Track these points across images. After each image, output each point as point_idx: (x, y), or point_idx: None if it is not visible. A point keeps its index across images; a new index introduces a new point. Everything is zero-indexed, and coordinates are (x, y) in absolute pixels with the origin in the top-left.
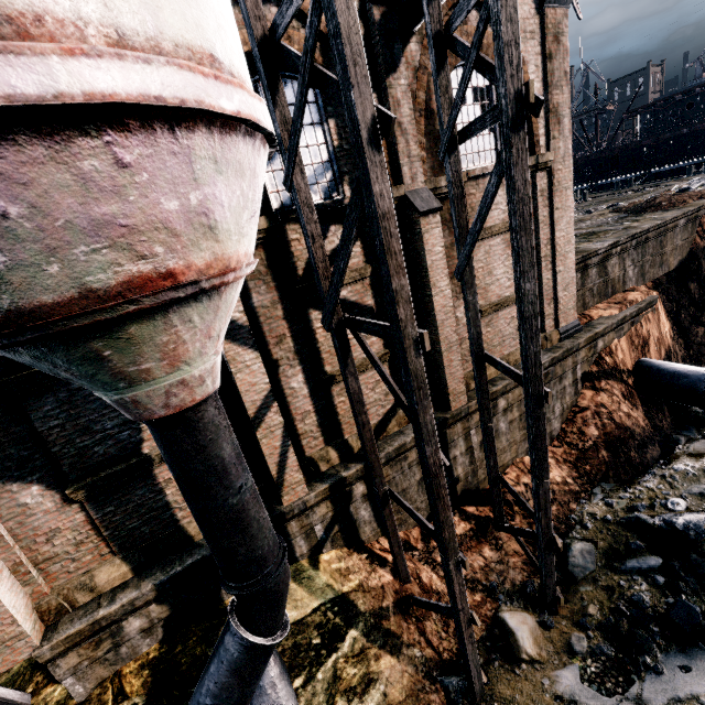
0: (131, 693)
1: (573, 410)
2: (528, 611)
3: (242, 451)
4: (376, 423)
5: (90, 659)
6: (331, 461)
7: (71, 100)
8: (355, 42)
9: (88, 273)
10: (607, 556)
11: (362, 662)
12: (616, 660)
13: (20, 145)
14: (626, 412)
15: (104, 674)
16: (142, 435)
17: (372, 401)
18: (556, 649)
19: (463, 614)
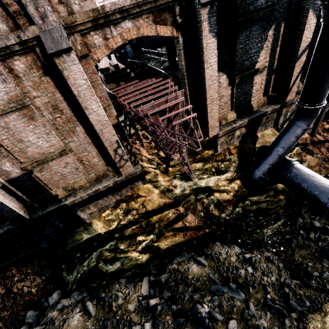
0: (233, 153)
1: None
2: None
3: (276, 76)
4: None
5: (225, 141)
6: (299, 88)
7: None
8: None
9: None
10: None
11: (300, 156)
12: None
13: None
14: None
15: (225, 147)
16: (258, 59)
17: None
18: None
19: None
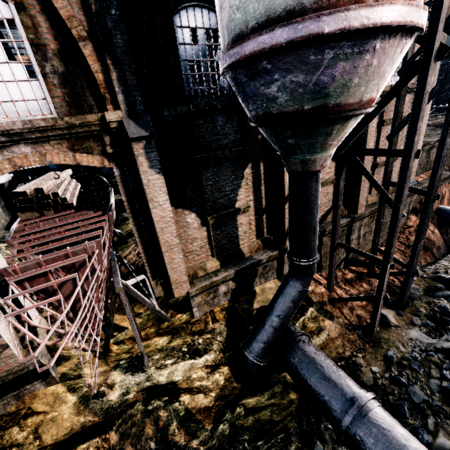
0: (219, 319)
1: (404, 227)
2: (390, 309)
3: (268, 216)
4: (322, 215)
5: (205, 301)
6: None
7: (418, 26)
8: (444, 12)
9: (366, 93)
10: (425, 291)
11: (316, 322)
12: (435, 327)
13: (395, 39)
14: (432, 230)
15: (206, 310)
16: (237, 198)
17: (323, 203)
18: (406, 323)
19: (383, 292)
